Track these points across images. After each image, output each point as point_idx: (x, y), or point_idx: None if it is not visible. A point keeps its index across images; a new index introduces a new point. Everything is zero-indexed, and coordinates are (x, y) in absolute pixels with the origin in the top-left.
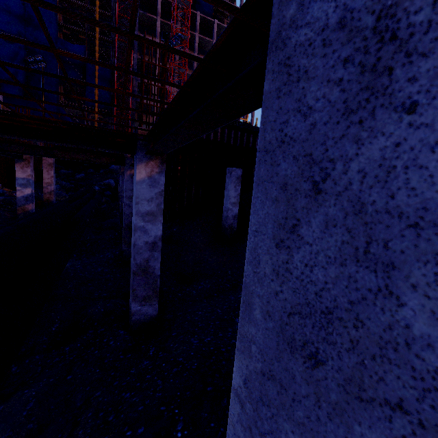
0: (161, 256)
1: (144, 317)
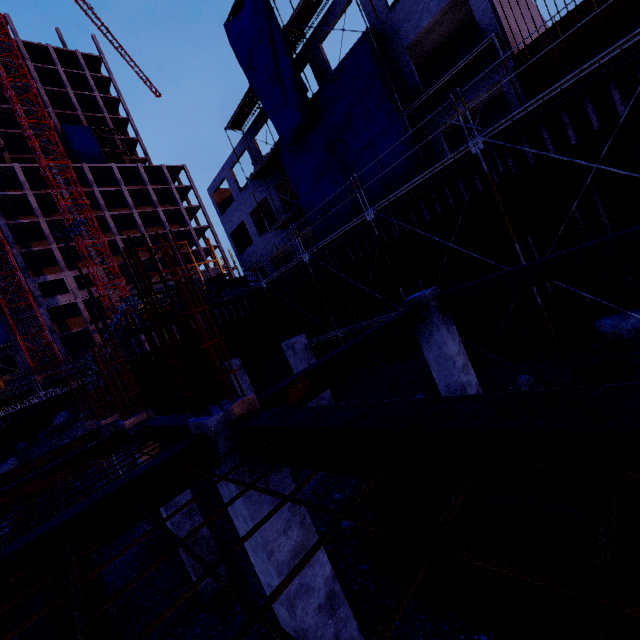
0: (200, 508)
1: (216, 585)
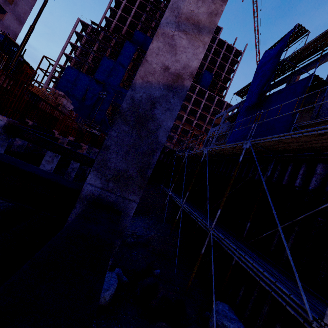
0: None
1: None
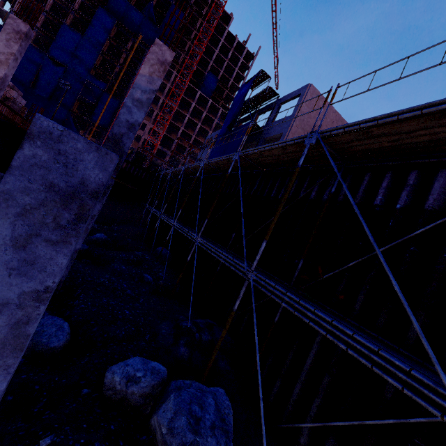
0: None
1: None
